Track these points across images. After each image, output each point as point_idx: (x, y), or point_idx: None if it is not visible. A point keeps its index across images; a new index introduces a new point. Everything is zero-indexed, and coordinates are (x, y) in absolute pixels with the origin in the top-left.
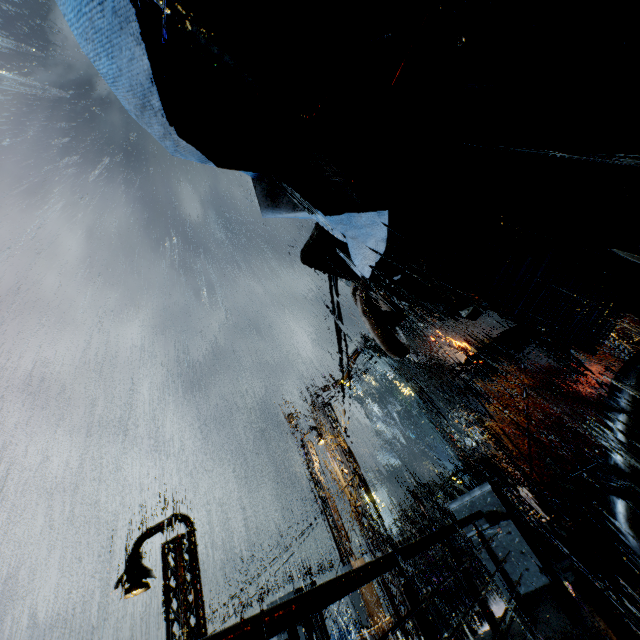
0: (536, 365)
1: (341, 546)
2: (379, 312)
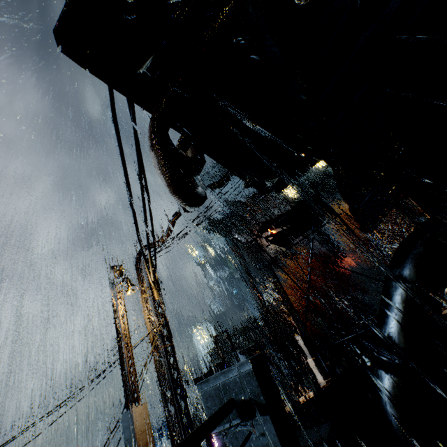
0: (318, 251)
1: (128, 391)
2: (170, 148)
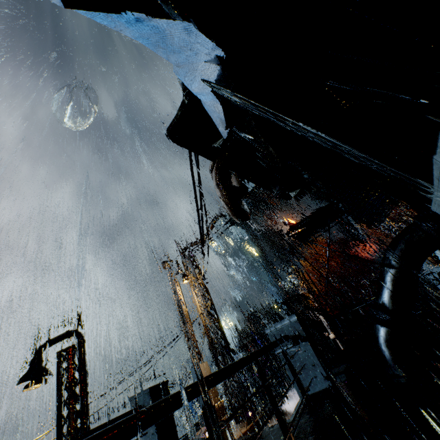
0: (336, 237)
1: (193, 353)
2: (229, 185)
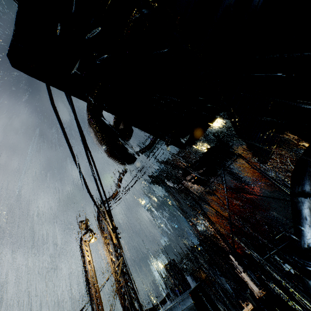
0: (230, 186)
1: None
2: (103, 123)
